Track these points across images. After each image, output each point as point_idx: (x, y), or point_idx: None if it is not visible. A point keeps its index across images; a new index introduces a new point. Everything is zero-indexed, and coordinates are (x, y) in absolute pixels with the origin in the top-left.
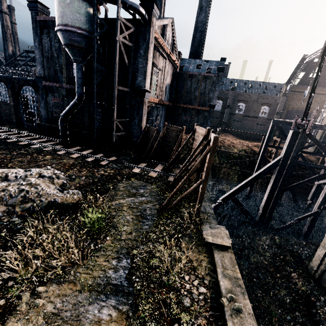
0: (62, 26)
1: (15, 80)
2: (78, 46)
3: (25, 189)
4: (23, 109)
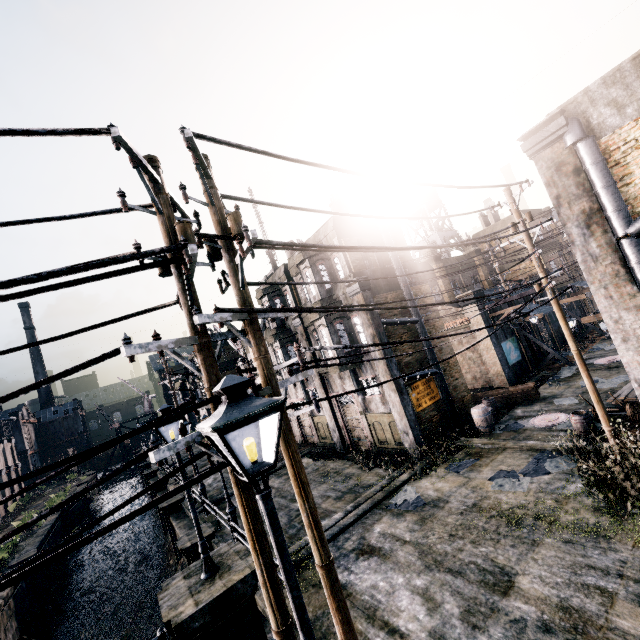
0: None
1: None
2: None
3: None
4: None
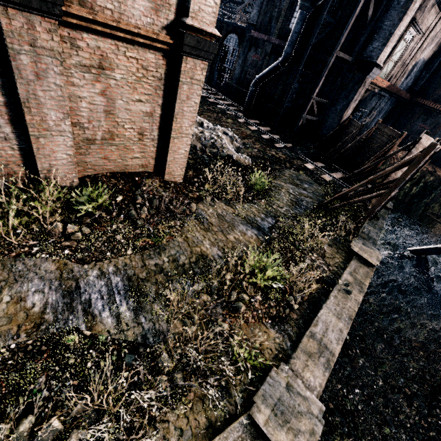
0: None
1: (224, 24)
2: None
3: (214, 138)
4: (219, 63)
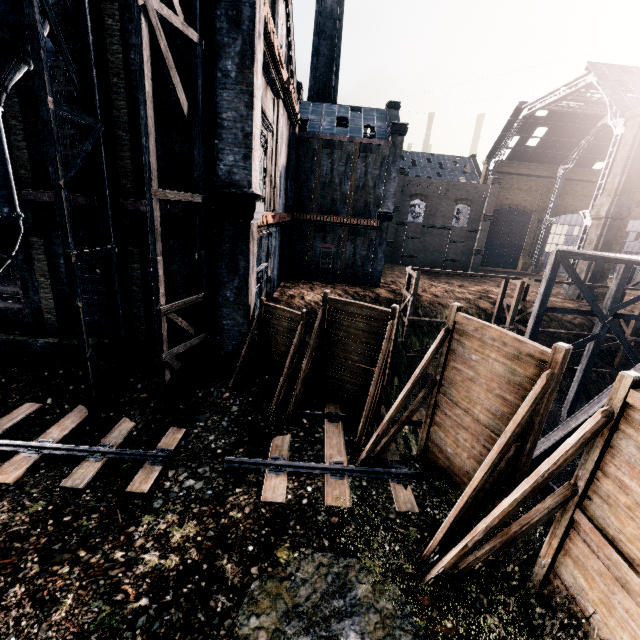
0: None
1: None
2: None
3: None
4: None
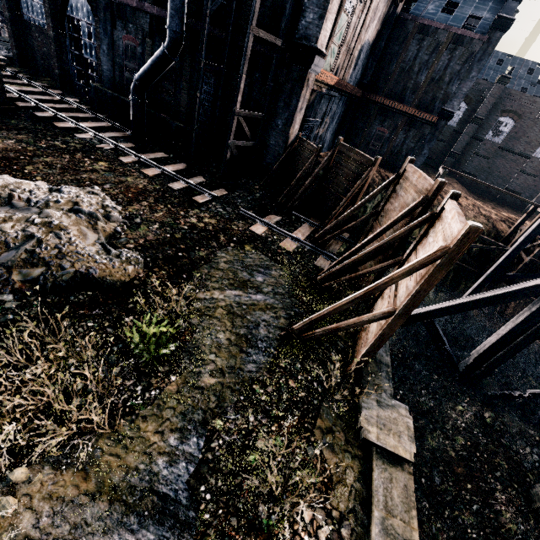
0: None
1: None
2: None
3: (37, 235)
4: (71, 50)
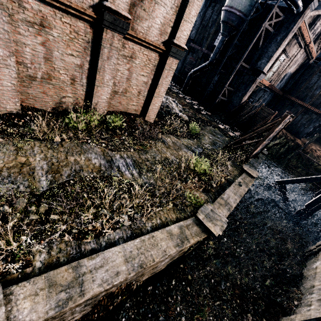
0: (229, 7)
1: None
2: (230, 24)
3: (168, 102)
4: None
